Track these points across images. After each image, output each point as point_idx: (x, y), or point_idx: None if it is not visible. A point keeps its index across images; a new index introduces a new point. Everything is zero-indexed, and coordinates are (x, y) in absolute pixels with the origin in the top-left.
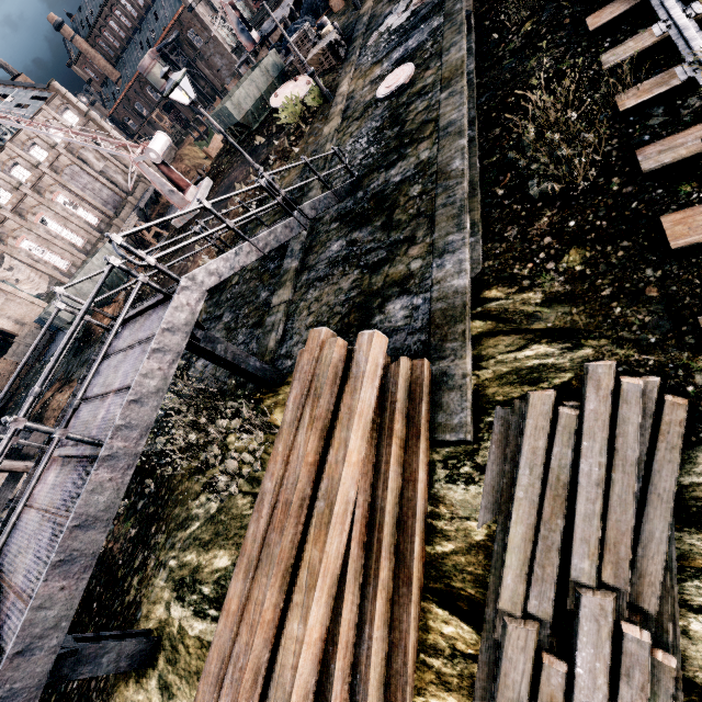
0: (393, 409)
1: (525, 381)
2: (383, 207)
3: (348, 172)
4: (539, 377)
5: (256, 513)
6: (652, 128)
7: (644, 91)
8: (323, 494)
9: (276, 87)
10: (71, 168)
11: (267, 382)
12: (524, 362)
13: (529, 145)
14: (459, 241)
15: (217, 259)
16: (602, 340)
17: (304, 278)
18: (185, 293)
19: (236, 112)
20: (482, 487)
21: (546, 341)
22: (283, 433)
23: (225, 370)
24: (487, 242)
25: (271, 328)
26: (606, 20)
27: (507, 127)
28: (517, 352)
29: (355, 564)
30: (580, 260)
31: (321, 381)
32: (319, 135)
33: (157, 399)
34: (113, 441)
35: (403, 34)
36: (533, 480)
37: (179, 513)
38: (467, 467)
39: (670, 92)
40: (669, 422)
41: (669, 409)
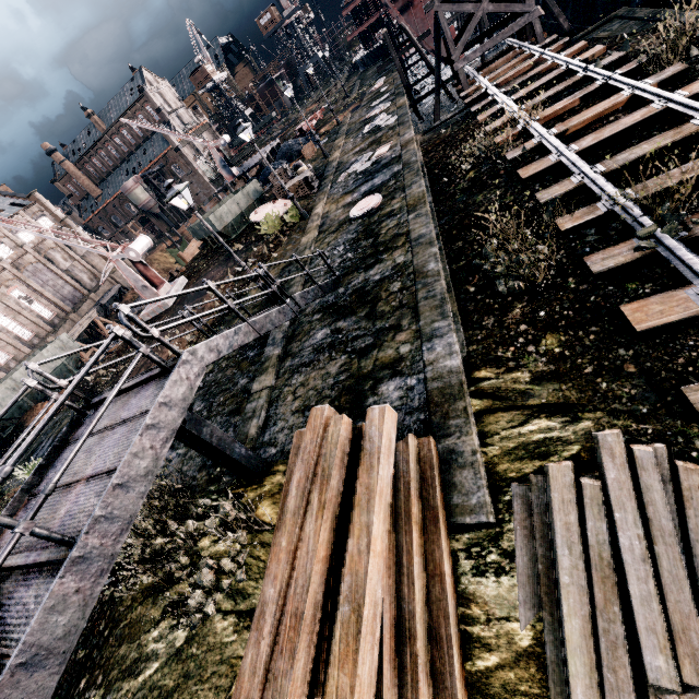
0: (407, 490)
1: (535, 455)
2: (365, 301)
3: (328, 272)
4: (547, 451)
5: (254, 633)
6: (590, 243)
7: (577, 218)
8: (346, 595)
9: (256, 207)
10: (35, 265)
11: (251, 471)
12: (529, 436)
13: (490, 254)
14: (445, 327)
15: (218, 336)
16: (598, 412)
17: (287, 364)
18: (186, 367)
19: (218, 223)
20: (515, 577)
21: (545, 416)
22: (286, 524)
23: (194, 463)
24: (468, 330)
25: (252, 414)
26: (533, 172)
27: (468, 241)
28: (519, 427)
29: (390, 693)
30: (557, 343)
31: (329, 460)
32: (297, 244)
33: (145, 484)
34: (88, 537)
35: (368, 175)
36: (575, 561)
37: (126, 654)
38: (494, 555)
39: (597, 219)
40: (689, 488)
41: (684, 474)
